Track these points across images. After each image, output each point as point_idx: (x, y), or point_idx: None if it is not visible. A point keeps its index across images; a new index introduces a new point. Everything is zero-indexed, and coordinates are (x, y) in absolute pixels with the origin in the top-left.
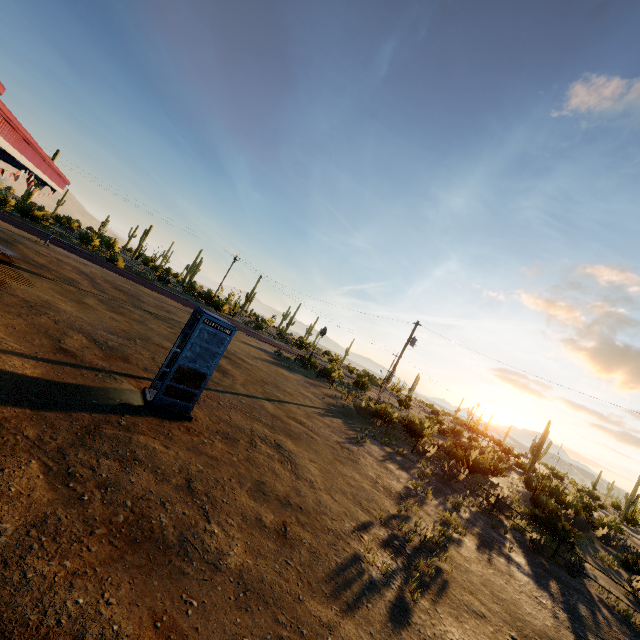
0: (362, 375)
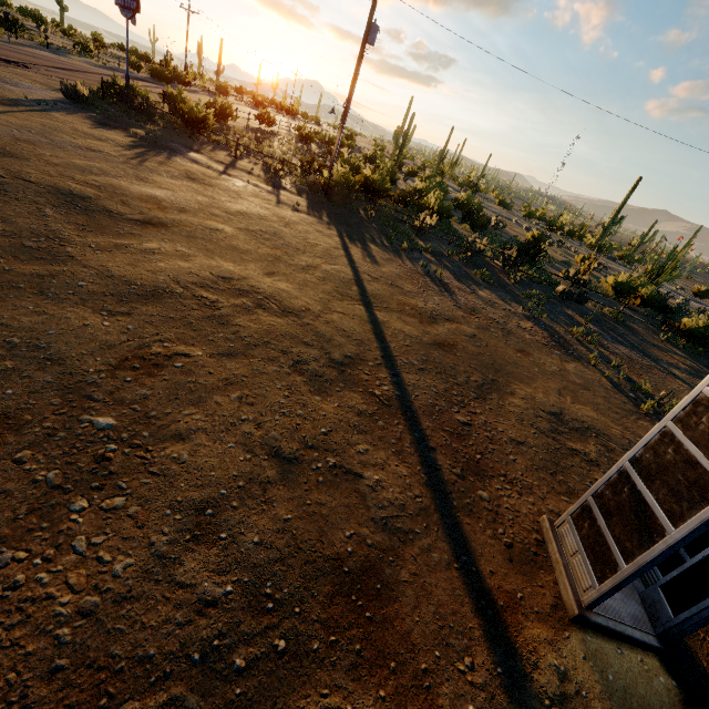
0: (159, 70)
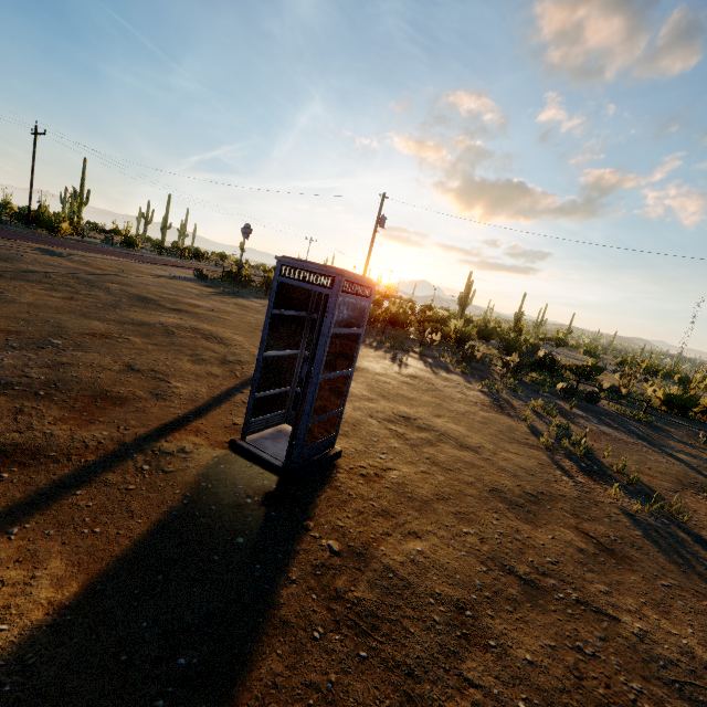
0: None
